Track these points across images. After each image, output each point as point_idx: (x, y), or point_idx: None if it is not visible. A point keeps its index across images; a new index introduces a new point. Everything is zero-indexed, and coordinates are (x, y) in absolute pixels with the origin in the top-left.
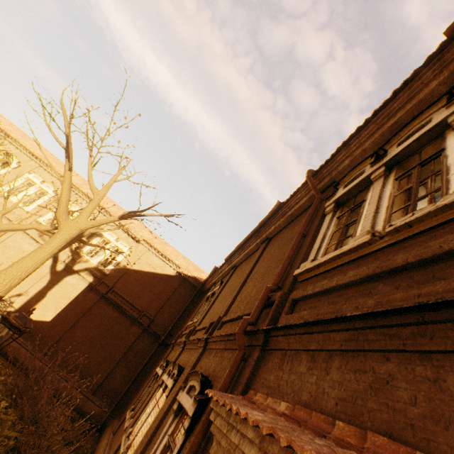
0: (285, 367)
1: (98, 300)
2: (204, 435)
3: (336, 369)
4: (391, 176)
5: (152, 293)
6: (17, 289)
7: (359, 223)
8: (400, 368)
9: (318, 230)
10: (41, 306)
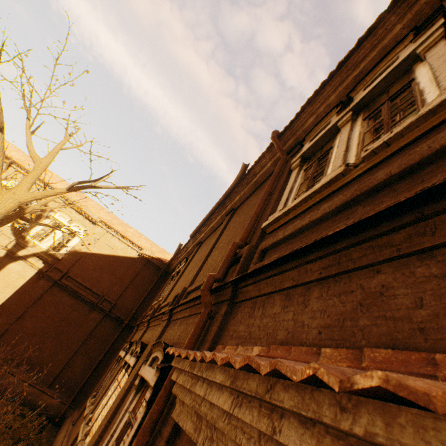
0: (256, 314)
1: (51, 287)
2: (166, 401)
3: (316, 299)
4: (358, 120)
5: (113, 277)
6: None
7: (328, 167)
8: (396, 276)
9: (285, 187)
10: None
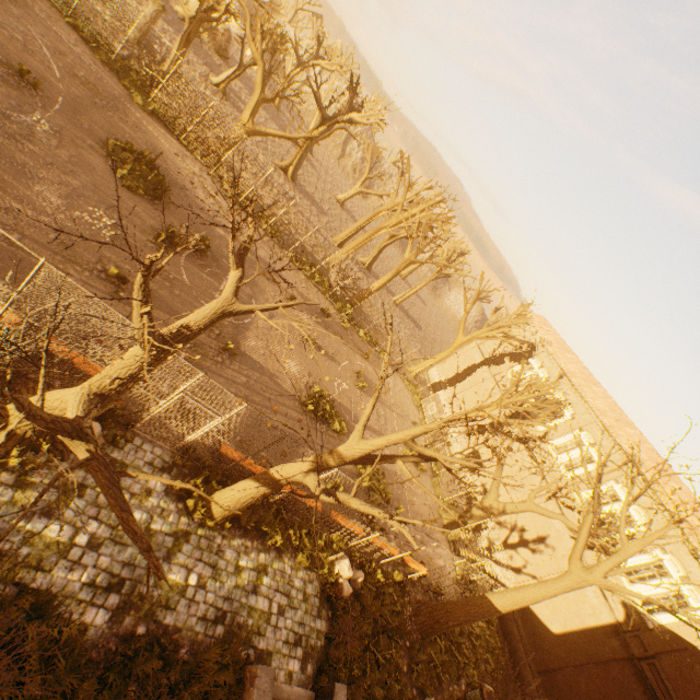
0: None
1: (622, 658)
2: None
3: None
4: None
5: None
6: (533, 567)
7: None
8: None
9: None
10: (549, 607)
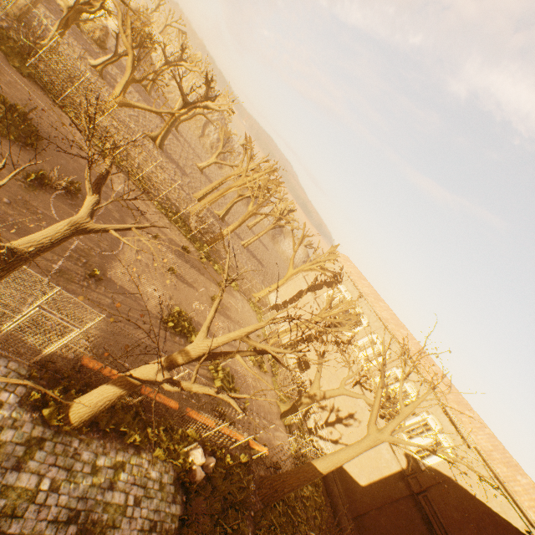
0: None
1: (407, 495)
2: None
3: None
4: None
5: (477, 534)
6: (346, 438)
7: None
8: None
9: None
10: (358, 466)
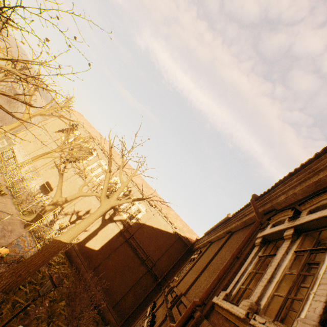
0: None
1: (124, 242)
2: None
3: None
4: (296, 243)
5: (156, 243)
6: None
7: (260, 281)
8: None
9: (247, 258)
10: (94, 240)
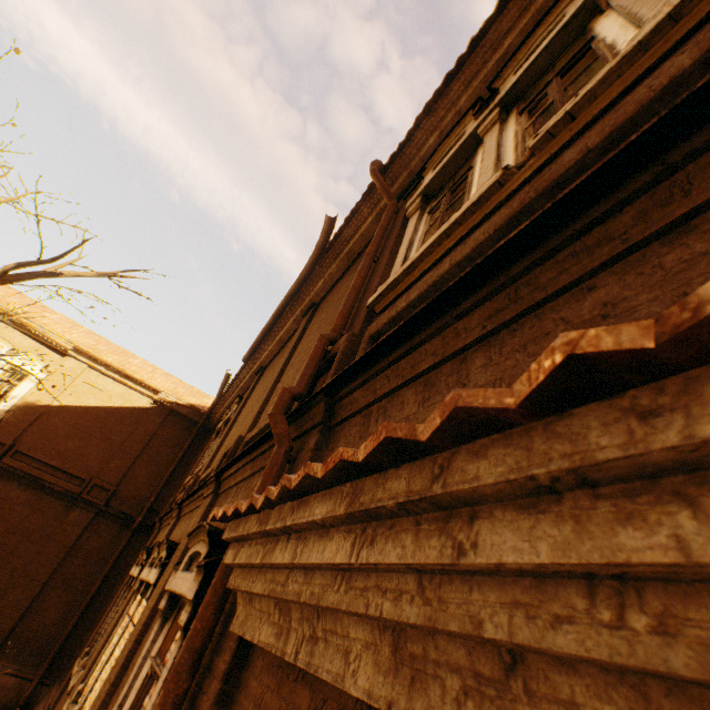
0: (373, 429)
1: None
2: (219, 612)
3: (482, 369)
4: (511, 119)
5: (107, 444)
6: None
7: (470, 193)
8: (626, 282)
9: (400, 245)
10: None
